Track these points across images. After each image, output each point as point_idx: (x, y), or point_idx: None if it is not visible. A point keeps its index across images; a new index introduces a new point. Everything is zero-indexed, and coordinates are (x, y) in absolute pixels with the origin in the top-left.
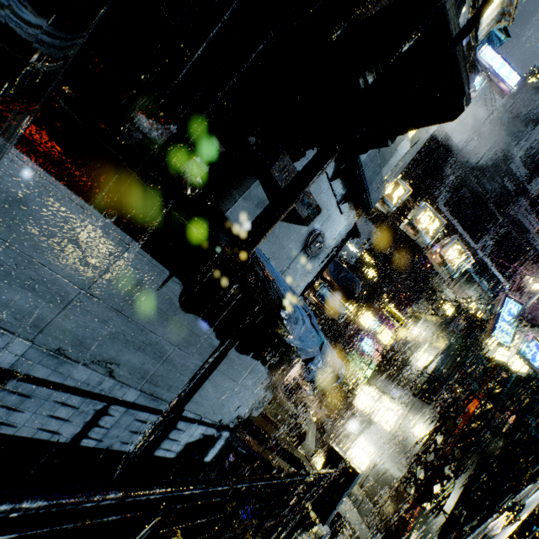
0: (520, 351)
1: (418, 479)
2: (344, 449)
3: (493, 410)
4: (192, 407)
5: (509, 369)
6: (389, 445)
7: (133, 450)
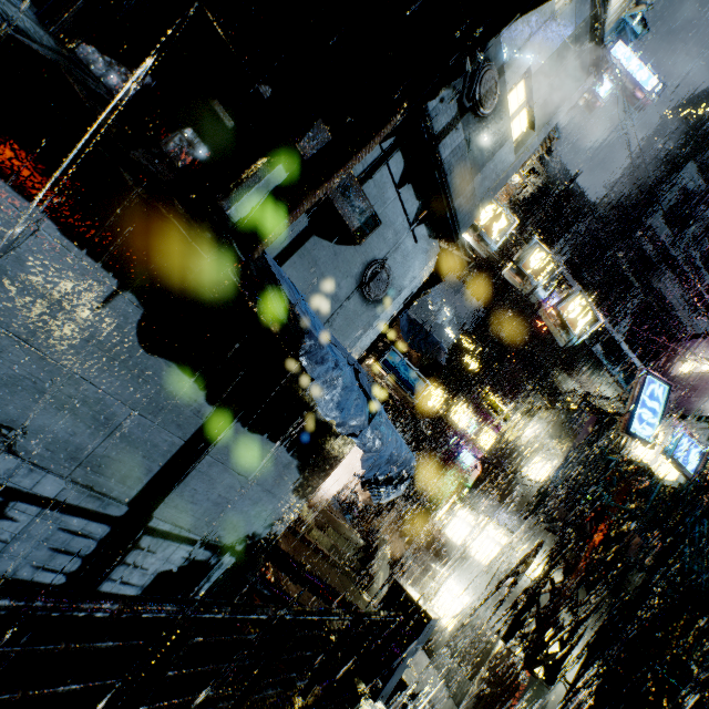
0: (668, 450)
1: (528, 633)
2: (429, 595)
3: (632, 532)
4: (167, 513)
5: (653, 474)
6: (489, 587)
7: (58, 582)
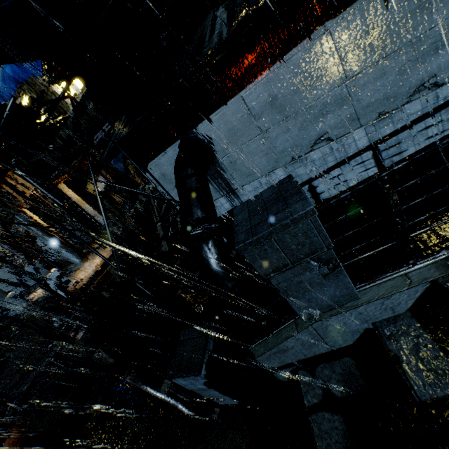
0: None
1: None
2: None
3: None
4: None
5: None
6: None
7: None
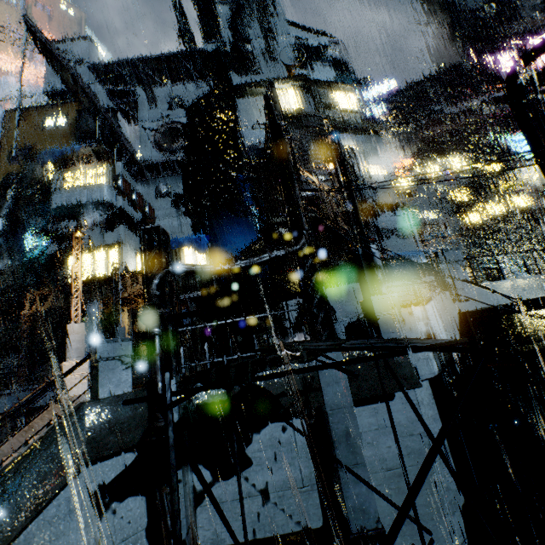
0: None
1: None
2: None
3: None
4: None
5: None
6: None
7: None
